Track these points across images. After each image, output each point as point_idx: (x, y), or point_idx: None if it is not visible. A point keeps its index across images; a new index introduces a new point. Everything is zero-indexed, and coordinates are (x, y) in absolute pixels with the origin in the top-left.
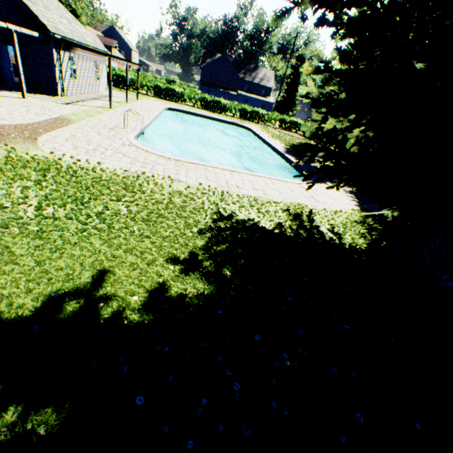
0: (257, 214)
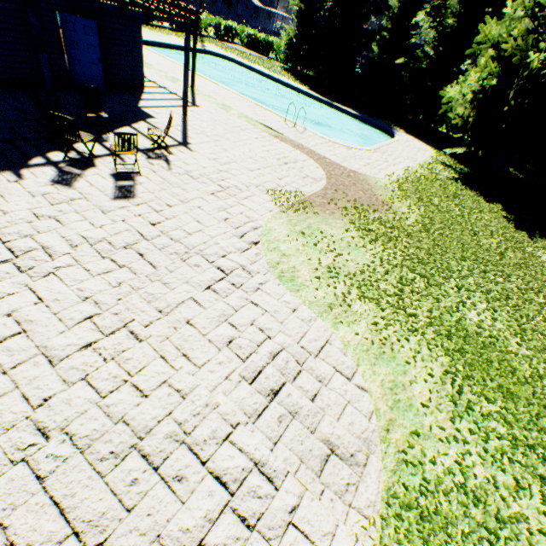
0: (446, 173)
